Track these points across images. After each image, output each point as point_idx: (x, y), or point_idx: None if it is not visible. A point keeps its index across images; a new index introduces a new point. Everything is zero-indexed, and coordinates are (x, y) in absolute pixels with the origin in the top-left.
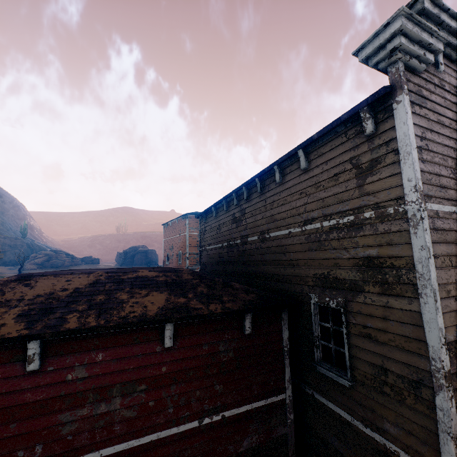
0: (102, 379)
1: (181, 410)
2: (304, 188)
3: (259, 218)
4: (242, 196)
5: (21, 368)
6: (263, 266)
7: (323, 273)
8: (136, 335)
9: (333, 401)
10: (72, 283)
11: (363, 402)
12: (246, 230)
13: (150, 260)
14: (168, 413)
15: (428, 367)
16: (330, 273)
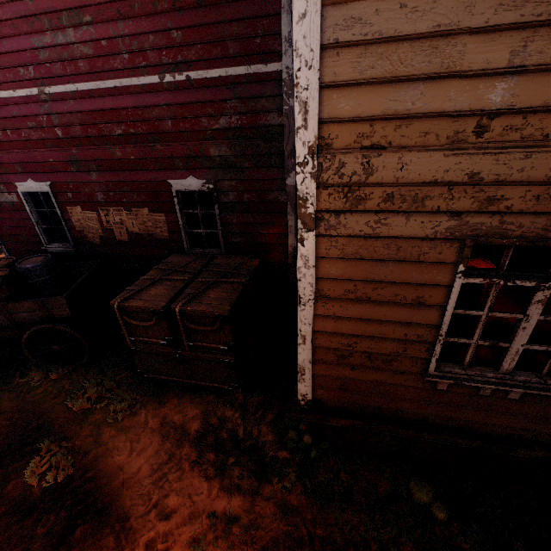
0: (48, 3)
1: (136, 58)
2: None
3: None
4: None
5: None
6: None
7: None
8: None
9: None
10: None
11: None
12: None
13: None
14: (124, 60)
15: None
16: None
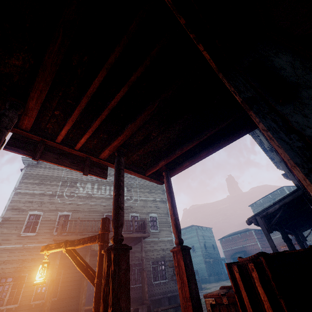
0: None
1: None
2: None
3: None
4: None
5: None
6: None
7: None
8: None
9: None
10: None
11: None
12: None
13: None
14: None
15: None
16: None
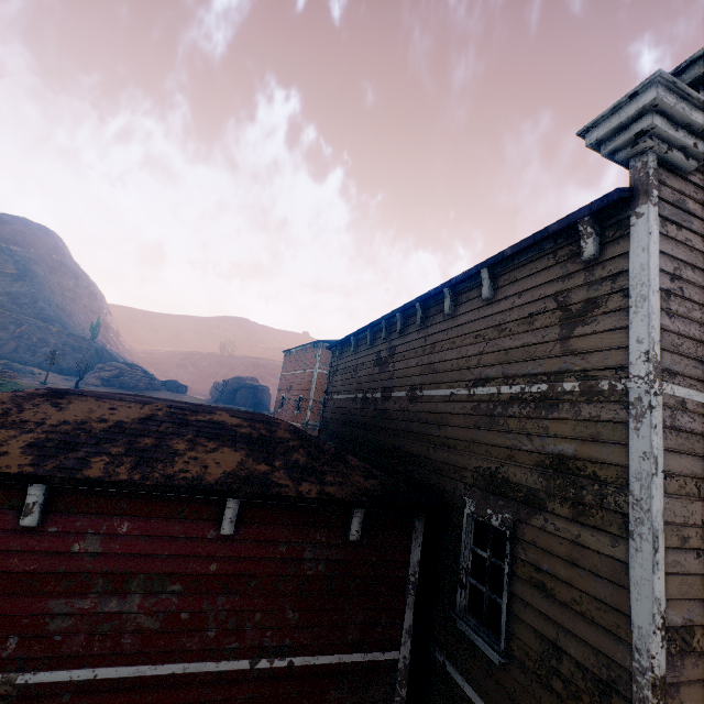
0: (121, 561)
1: (227, 636)
2: (482, 328)
3: (412, 365)
4: (395, 326)
5: (14, 520)
6: (405, 440)
7: (490, 468)
8: (182, 507)
9: (473, 684)
10: (116, 414)
11: (517, 697)
12: (392, 379)
13: (258, 402)
14: (206, 637)
15: (627, 661)
16: (500, 470)
